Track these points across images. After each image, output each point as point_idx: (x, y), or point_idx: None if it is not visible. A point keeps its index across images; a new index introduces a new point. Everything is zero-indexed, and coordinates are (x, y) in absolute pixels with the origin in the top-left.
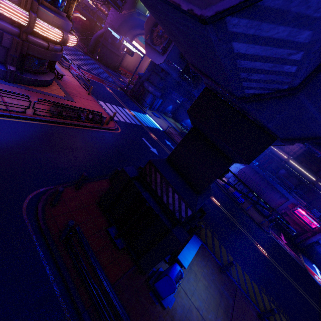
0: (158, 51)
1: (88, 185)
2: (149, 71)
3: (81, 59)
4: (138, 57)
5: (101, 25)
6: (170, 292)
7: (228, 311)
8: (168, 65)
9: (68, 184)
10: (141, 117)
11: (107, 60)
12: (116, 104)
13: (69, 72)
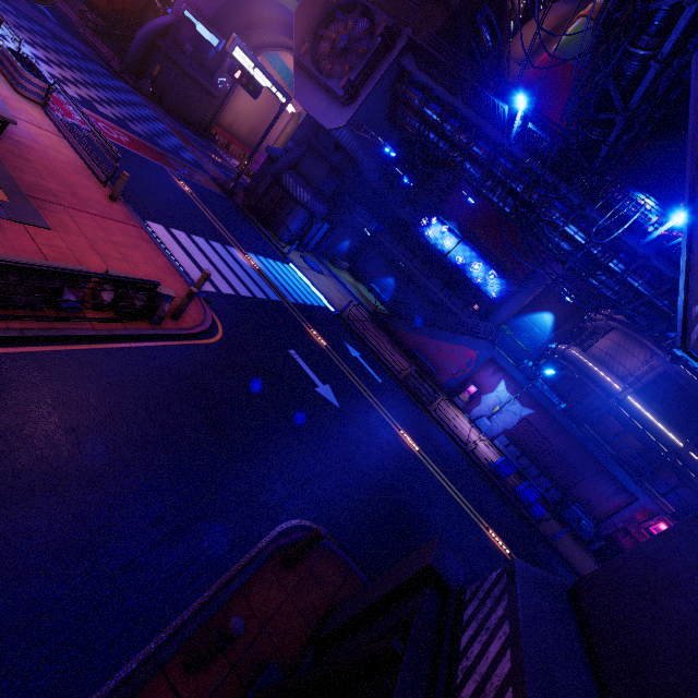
0: (333, 92)
1: None
2: (298, 146)
3: (97, 86)
4: (263, 106)
5: (164, 10)
6: None
7: None
8: (356, 135)
9: None
10: (277, 272)
11: (179, 103)
12: (206, 233)
13: (44, 117)
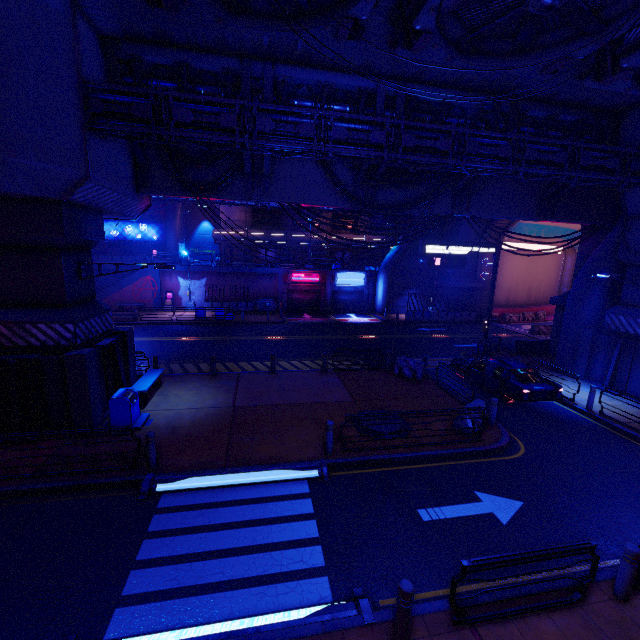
0: None
1: None
2: None
3: None
4: None
5: None
6: (128, 409)
7: (231, 390)
8: None
9: None
10: None
11: None
12: None
13: None
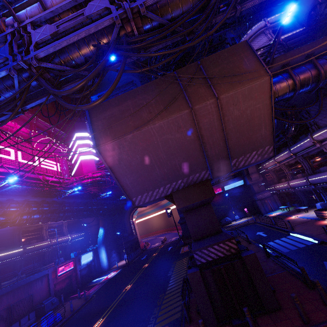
0: None
1: (292, 326)
2: None
3: None
4: None
5: None
6: None
7: None
8: None
9: (319, 326)
10: None
11: None
12: None
13: None
